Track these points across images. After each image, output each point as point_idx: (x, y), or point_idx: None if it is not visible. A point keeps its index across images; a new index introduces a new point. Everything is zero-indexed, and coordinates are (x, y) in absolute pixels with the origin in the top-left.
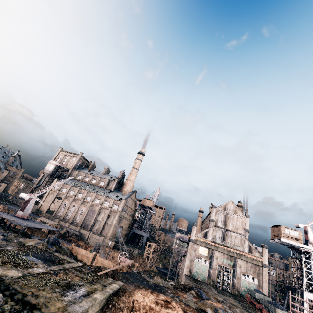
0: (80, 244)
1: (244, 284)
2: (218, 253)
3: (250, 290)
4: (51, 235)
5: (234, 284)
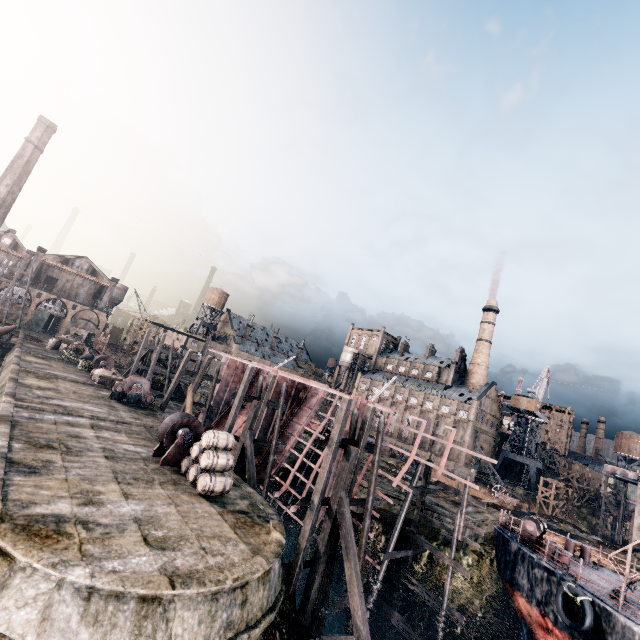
0: None
1: None
2: None
3: None
4: None
5: None
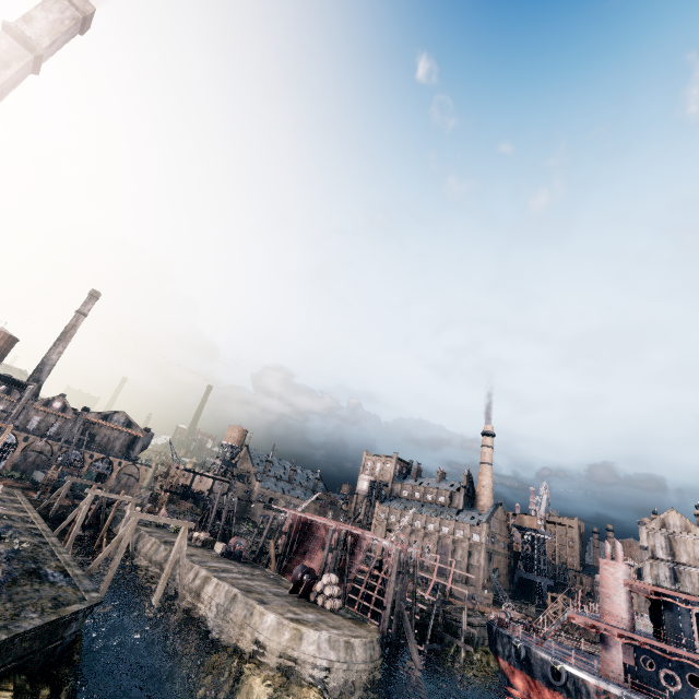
0: None
1: None
2: None
3: None
4: None
5: None
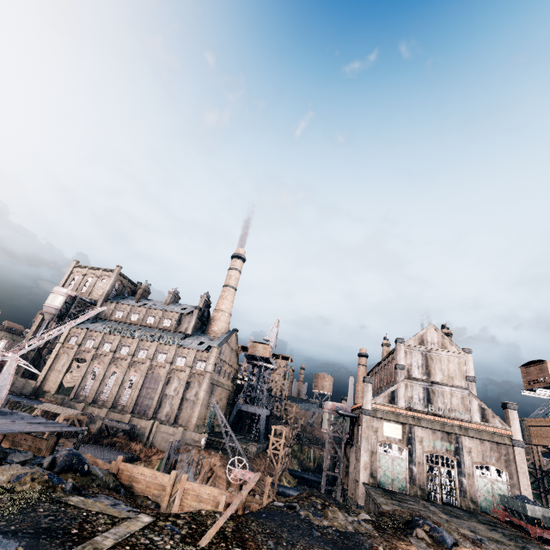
0: (136, 449)
1: (483, 487)
2: (423, 430)
3: (506, 498)
4: (70, 439)
5: (465, 488)
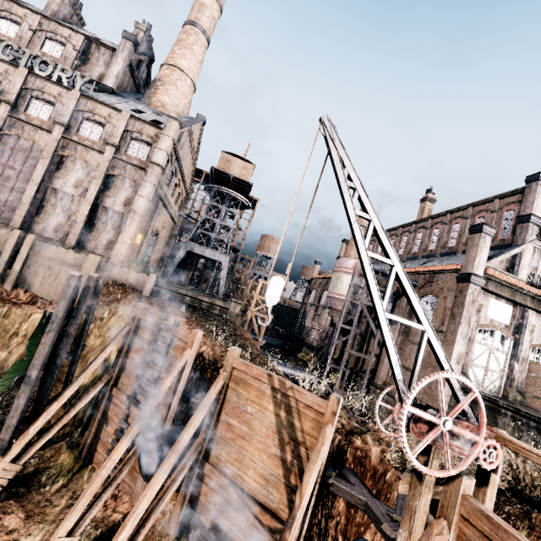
0: None
1: None
2: (537, 316)
3: None
4: None
5: None
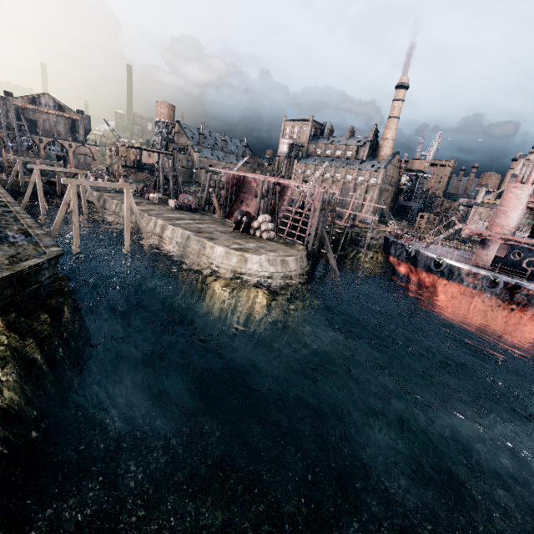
0: None
1: None
2: None
3: None
4: None
5: None
